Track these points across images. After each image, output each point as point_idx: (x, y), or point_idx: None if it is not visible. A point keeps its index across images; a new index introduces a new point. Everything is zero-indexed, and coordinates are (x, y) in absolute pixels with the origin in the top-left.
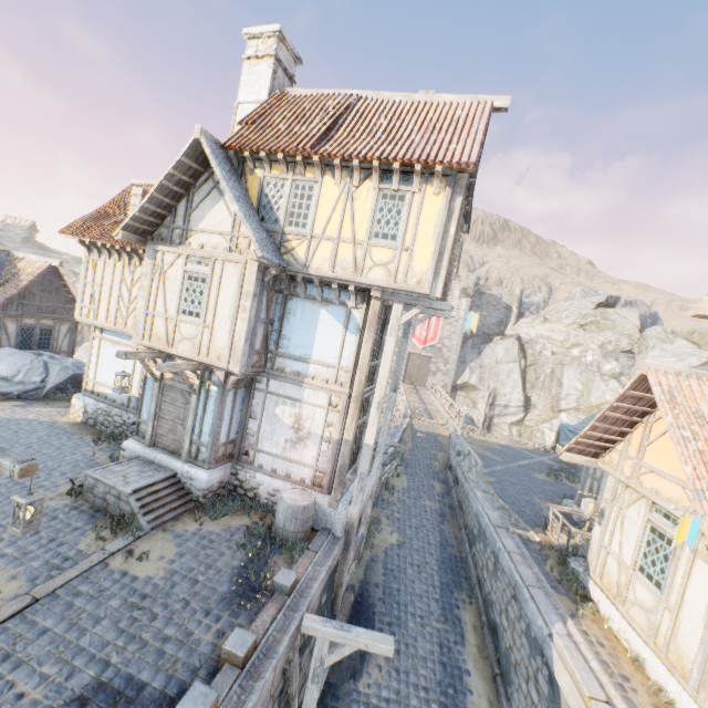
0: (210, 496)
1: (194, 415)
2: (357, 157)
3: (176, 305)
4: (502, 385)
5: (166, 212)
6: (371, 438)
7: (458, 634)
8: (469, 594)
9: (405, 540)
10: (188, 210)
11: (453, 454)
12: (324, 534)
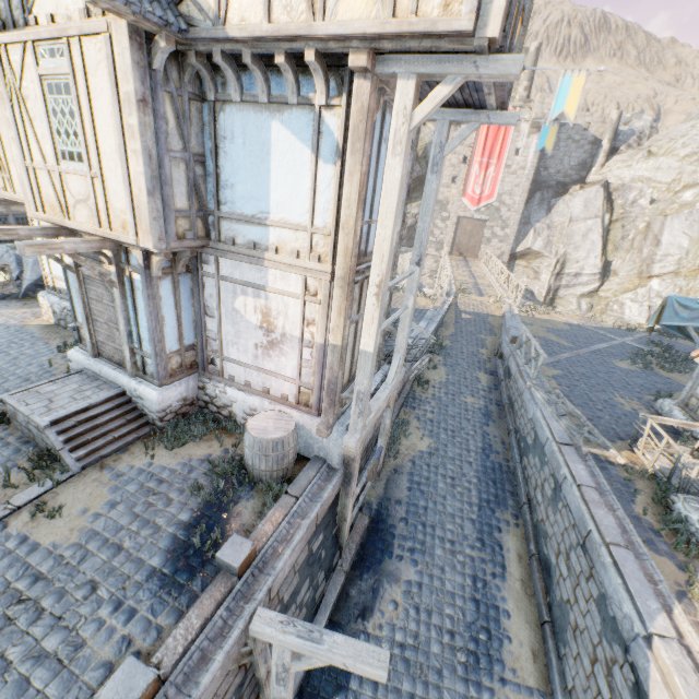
0: (171, 417)
1: (123, 316)
2: None
3: (50, 146)
4: (575, 249)
5: None
6: (369, 343)
7: (497, 565)
8: (515, 514)
9: (438, 446)
10: None
11: (505, 340)
12: (314, 468)
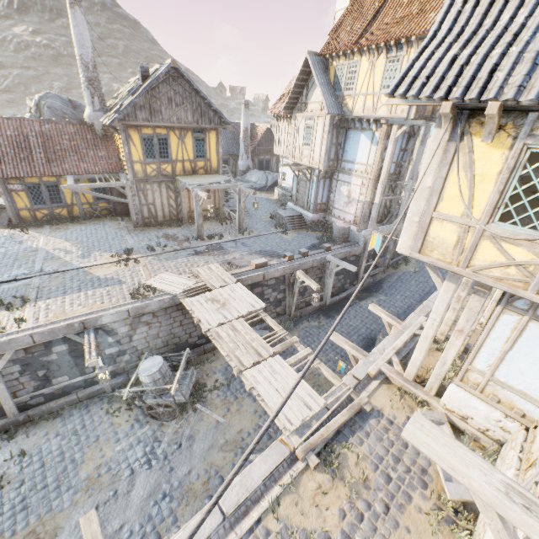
0: (313, 224)
1: (308, 190)
2: (373, 44)
3: (302, 142)
4: None
5: (299, 96)
6: (377, 200)
7: None
8: None
9: (420, 272)
10: (307, 93)
11: None
12: (353, 243)
